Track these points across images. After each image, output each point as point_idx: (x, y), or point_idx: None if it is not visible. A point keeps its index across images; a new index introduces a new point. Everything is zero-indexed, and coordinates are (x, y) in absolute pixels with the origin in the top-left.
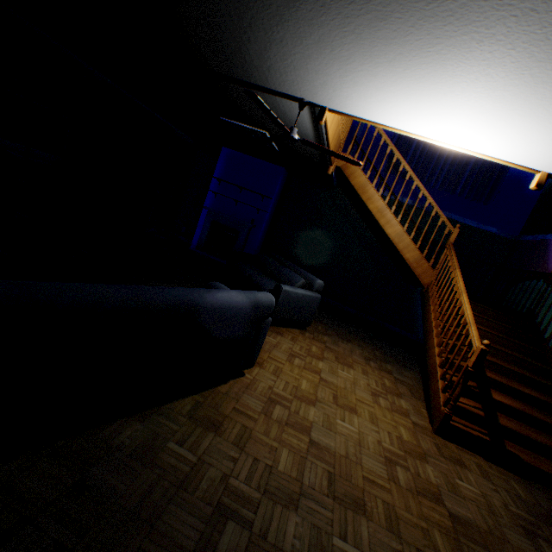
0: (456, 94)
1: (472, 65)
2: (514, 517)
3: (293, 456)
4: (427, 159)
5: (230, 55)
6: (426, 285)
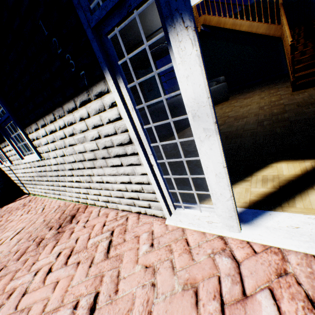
0: None
1: None
2: None
3: (222, 121)
4: None
5: (140, 35)
6: (280, 36)
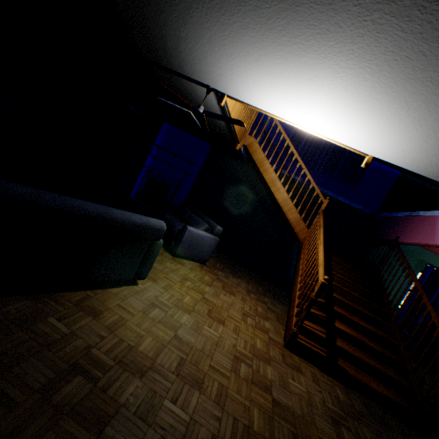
0: (302, 89)
1: (305, 67)
2: (327, 410)
3: (155, 343)
4: (314, 149)
5: (156, 47)
6: (302, 240)
